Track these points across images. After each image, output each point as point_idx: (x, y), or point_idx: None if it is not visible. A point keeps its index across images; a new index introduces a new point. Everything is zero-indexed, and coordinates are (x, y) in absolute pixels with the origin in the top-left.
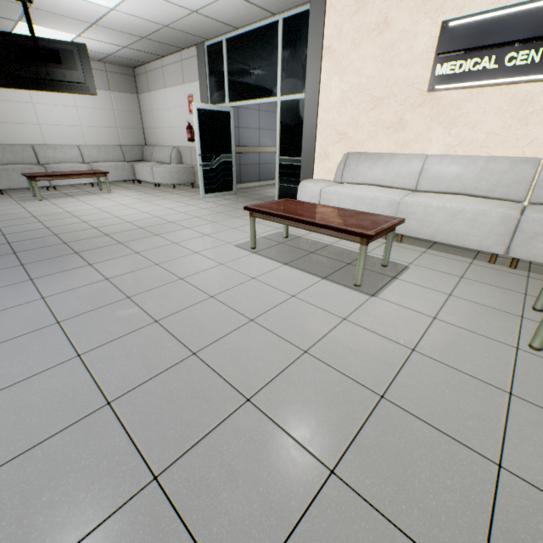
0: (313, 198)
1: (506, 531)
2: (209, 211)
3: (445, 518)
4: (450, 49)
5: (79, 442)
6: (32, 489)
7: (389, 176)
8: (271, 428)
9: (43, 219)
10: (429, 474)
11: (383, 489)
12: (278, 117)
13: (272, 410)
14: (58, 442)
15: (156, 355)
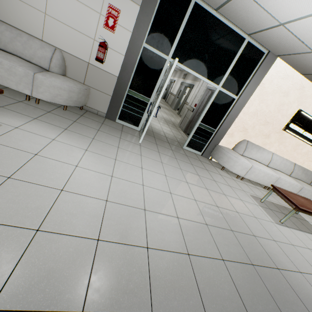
0: (246, 168)
1: None
2: (192, 174)
3: None
4: (296, 120)
5: None
6: None
7: (262, 158)
8: None
9: (131, 301)
10: None
11: None
12: (213, 99)
13: None
14: None
15: None
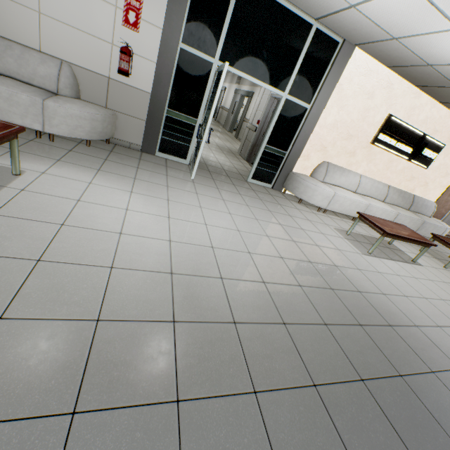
0: (328, 197)
1: None
2: (261, 210)
3: None
4: (386, 129)
5: None
6: None
7: (347, 183)
8: None
9: (214, 315)
10: None
11: None
12: (279, 111)
13: None
14: None
15: None
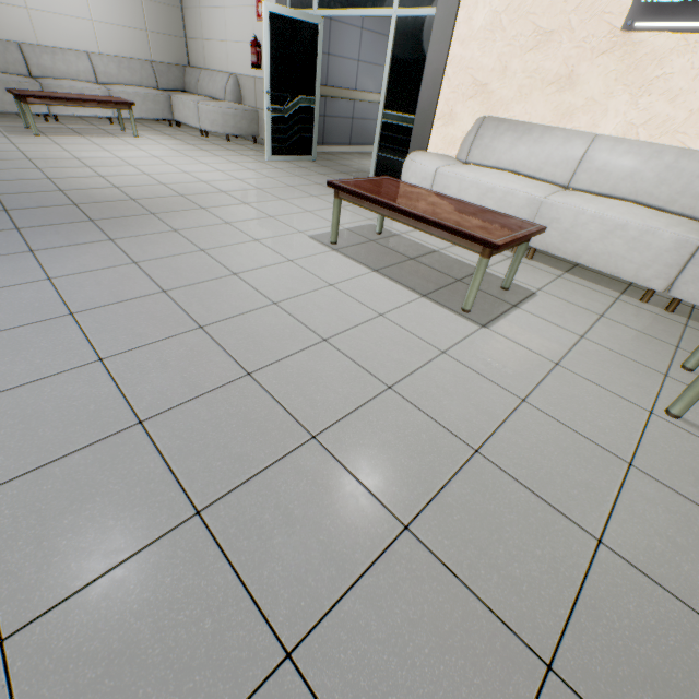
0: (424, 180)
1: (591, 607)
2: (276, 182)
3: (527, 588)
4: None
5: (105, 464)
6: (51, 510)
7: (536, 160)
8: (338, 472)
9: (42, 165)
10: (518, 542)
11: (463, 552)
12: (390, 44)
13: (342, 452)
14: (80, 461)
15: (200, 371)
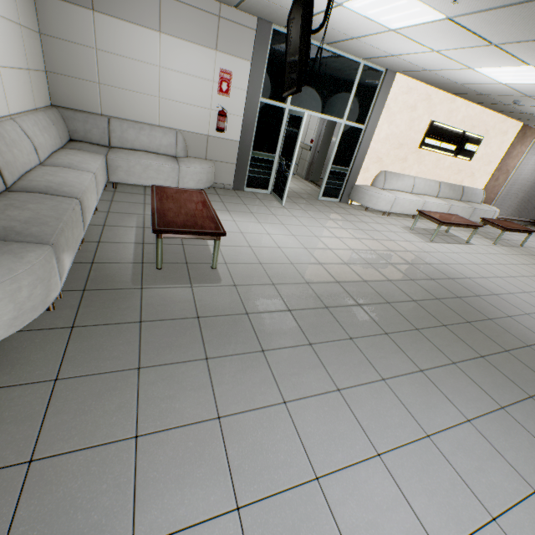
0: (390, 202)
1: None
2: (343, 221)
3: None
4: (430, 133)
5: None
6: None
7: (404, 186)
8: None
9: (353, 279)
10: None
11: None
12: (340, 136)
13: None
14: None
15: (530, 281)
